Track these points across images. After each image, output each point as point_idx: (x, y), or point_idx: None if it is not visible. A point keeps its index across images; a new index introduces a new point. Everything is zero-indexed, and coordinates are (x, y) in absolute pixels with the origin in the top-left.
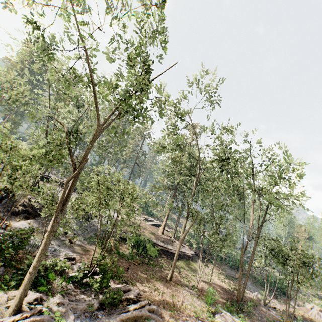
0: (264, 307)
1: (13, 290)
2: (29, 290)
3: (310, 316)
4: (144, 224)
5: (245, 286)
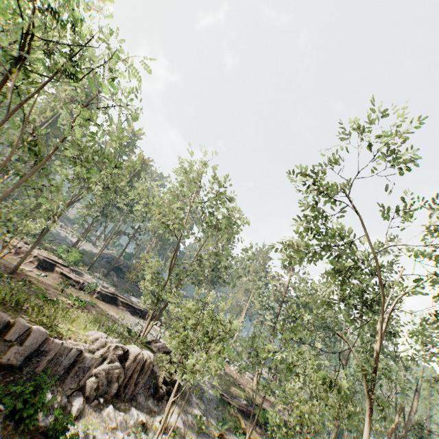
0: None
1: None
2: None
3: None
4: (231, 370)
5: None
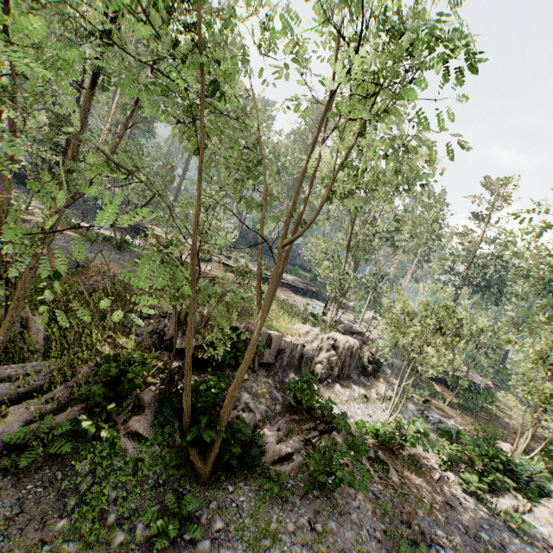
0: None
1: (537, 499)
2: (550, 498)
3: None
4: None
5: None
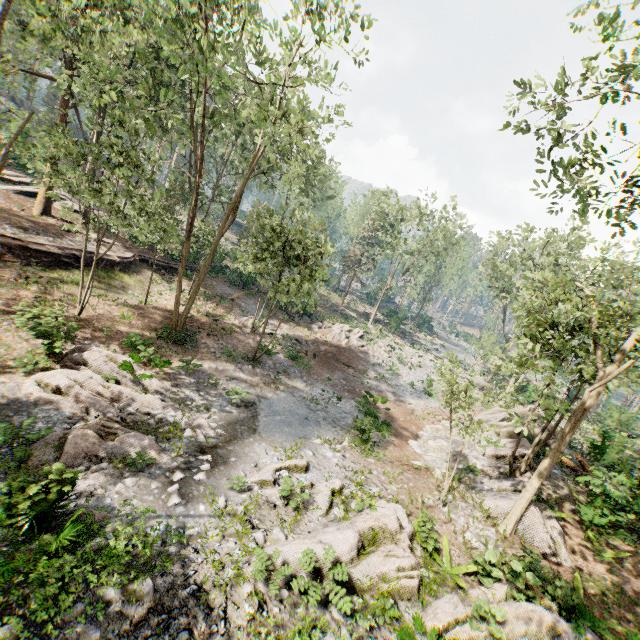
0: (250, 334)
1: None
2: None
3: (328, 339)
4: None
5: (189, 305)
